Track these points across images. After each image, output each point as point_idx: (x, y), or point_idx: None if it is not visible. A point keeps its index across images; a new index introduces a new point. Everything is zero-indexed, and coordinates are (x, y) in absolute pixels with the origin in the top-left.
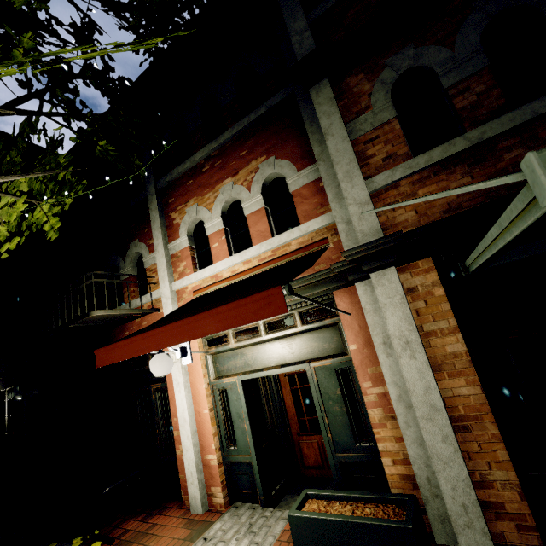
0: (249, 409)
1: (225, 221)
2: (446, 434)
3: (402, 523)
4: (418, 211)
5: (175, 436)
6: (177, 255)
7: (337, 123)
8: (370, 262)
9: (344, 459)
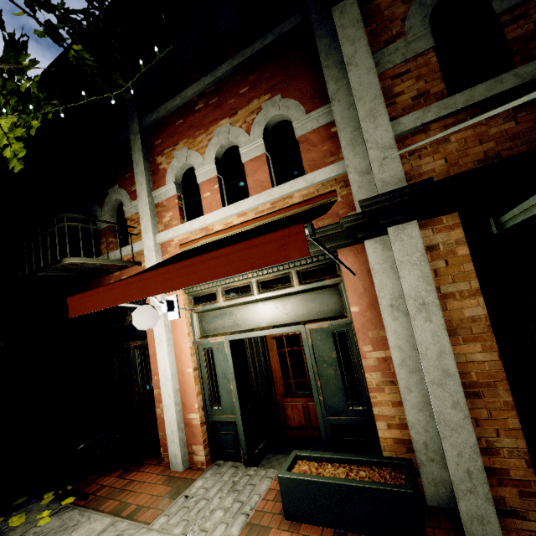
0: (236, 370)
1: (219, 168)
2: (457, 400)
3: (402, 487)
4: (448, 159)
5: (155, 394)
6: (162, 204)
7: (363, 51)
8: (390, 214)
9: (335, 422)
